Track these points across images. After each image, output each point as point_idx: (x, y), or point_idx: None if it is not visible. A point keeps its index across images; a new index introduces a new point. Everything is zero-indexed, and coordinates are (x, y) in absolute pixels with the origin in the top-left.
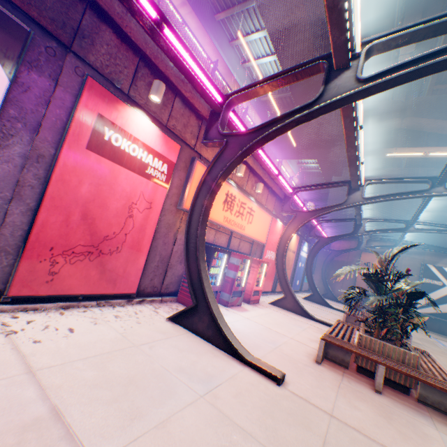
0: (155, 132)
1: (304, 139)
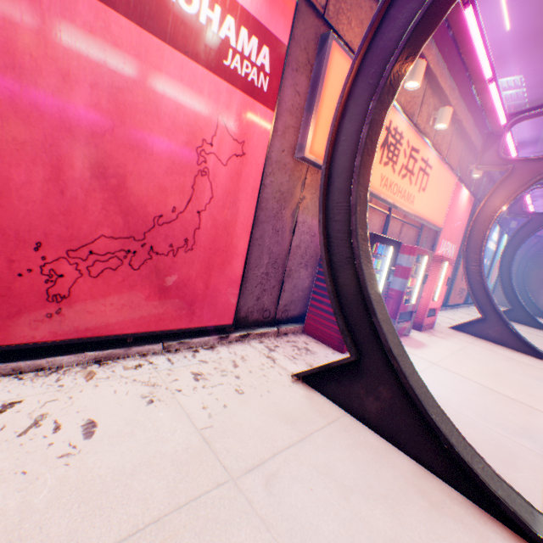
0: None
1: (508, 31)
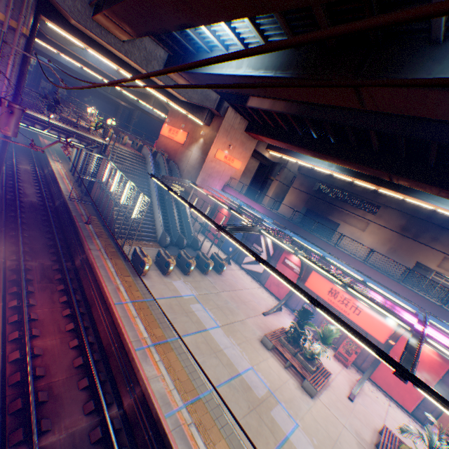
0: (298, 260)
1: None
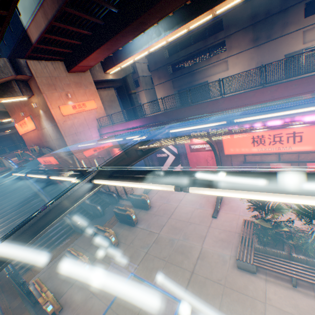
0: None
1: None
